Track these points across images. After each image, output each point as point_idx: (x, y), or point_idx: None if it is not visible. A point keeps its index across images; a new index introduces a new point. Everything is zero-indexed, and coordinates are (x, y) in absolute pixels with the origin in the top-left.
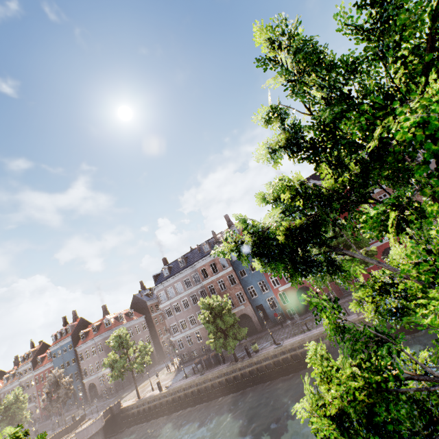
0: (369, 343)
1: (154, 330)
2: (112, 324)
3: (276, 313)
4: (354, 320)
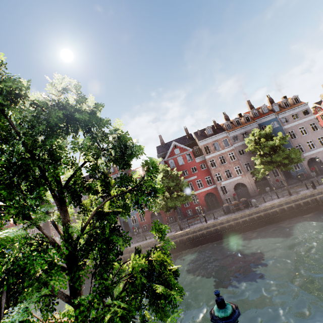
0: (176, 250)
1: (49, 232)
2: (10, 224)
3: (133, 227)
4: (171, 235)
